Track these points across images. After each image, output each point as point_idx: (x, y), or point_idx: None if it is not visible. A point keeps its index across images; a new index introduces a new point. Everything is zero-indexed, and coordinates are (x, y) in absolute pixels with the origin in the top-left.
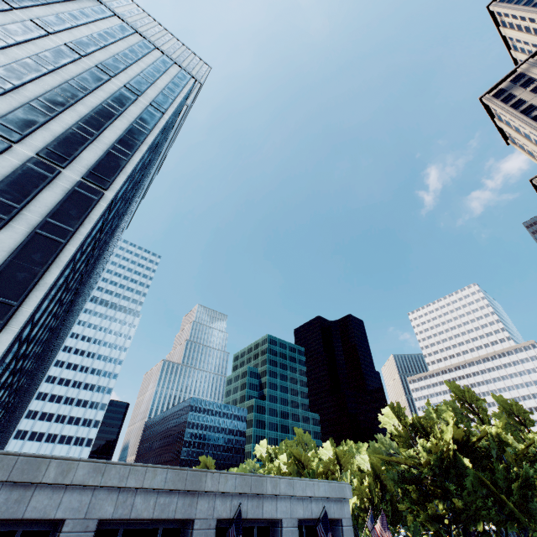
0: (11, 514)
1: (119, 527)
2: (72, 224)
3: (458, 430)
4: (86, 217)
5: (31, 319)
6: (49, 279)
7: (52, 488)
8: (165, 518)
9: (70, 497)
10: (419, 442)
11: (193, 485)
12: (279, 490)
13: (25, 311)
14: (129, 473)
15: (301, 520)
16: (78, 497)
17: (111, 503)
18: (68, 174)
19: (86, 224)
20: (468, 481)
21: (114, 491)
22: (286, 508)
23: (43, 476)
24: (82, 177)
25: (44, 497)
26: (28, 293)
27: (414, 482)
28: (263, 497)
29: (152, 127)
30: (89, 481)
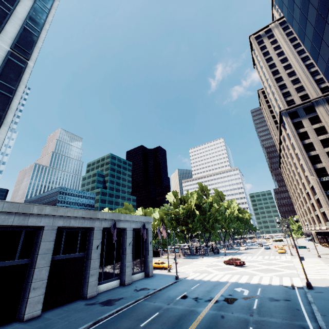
0: (22, 224)
1: (64, 230)
2: (13, 84)
3: (197, 201)
4: (20, 80)
5: (3, 141)
6: (8, 120)
7: (36, 216)
8: (83, 226)
9: (44, 219)
10: (181, 206)
11: (93, 216)
12: (126, 219)
13: (1, 138)
14: (67, 211)
15: (133, 229)
16: (48, 219)
17: (61, 221)
18: (0, 44)
19: (21, 85)
20: (196, 218)
21: (62, 217)
22: (128, 224)
23: (32, 211)
24: (11, 48)
25: (34, 218)
26: (0, 127)
27: (176, 220)
28: (120, 221)
29: (50, 7)
30: (52, 213)
